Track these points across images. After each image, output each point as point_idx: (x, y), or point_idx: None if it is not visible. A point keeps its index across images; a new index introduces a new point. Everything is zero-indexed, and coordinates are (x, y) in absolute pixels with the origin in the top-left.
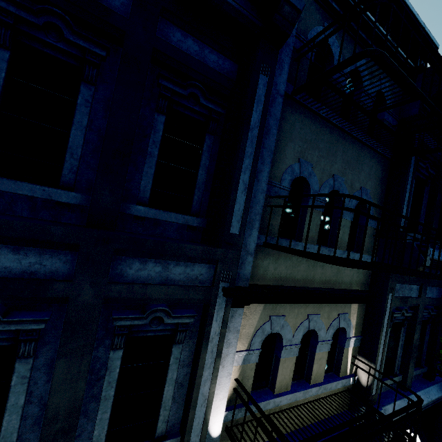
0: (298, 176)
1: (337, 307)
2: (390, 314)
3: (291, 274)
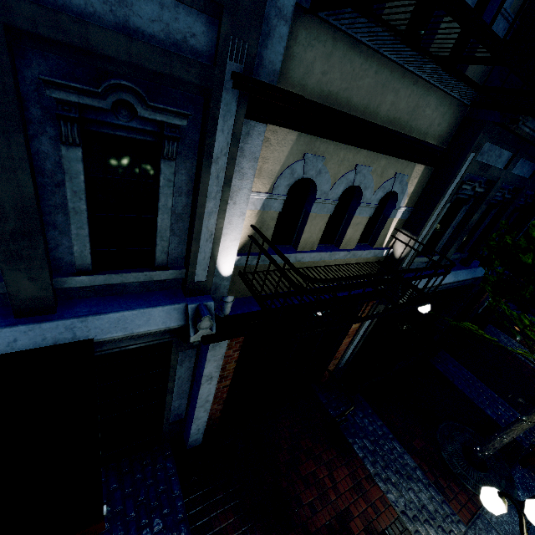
0: None
1: (397, 164)
2: (460, 182)
3: (346, 91)
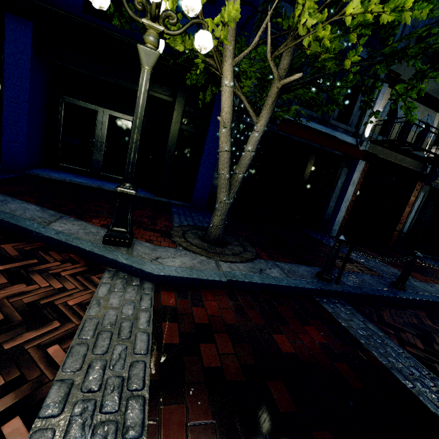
0: (426, 25)
1: (428, 110)
2: None
3: None
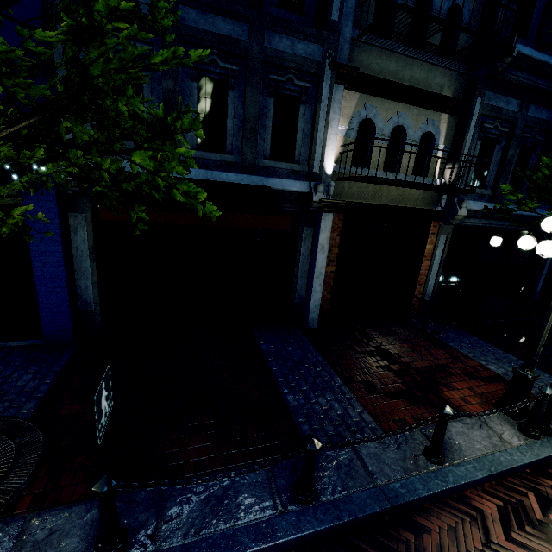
0: None
1: (426, 113)
2: (478, 119)
3: (381, 72)
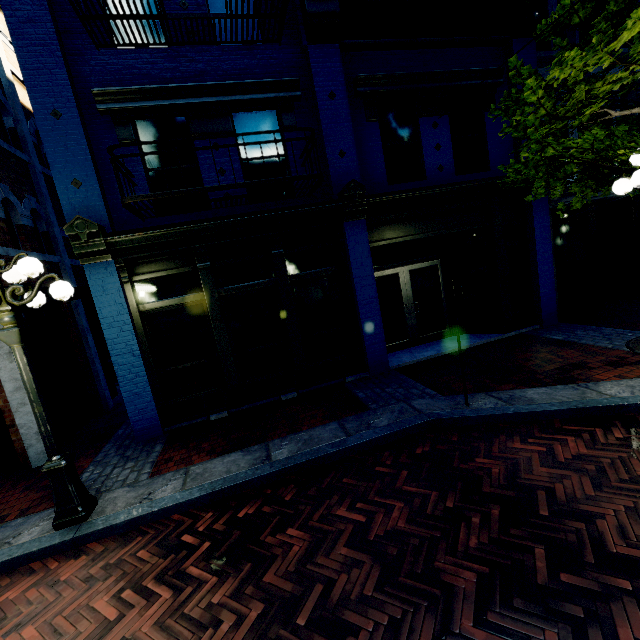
0: None
1: None
2: None
3: None
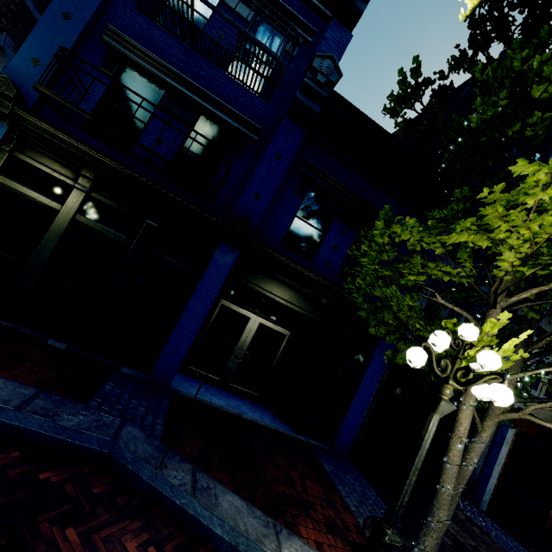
0: None
1: None
2: None
3: None
